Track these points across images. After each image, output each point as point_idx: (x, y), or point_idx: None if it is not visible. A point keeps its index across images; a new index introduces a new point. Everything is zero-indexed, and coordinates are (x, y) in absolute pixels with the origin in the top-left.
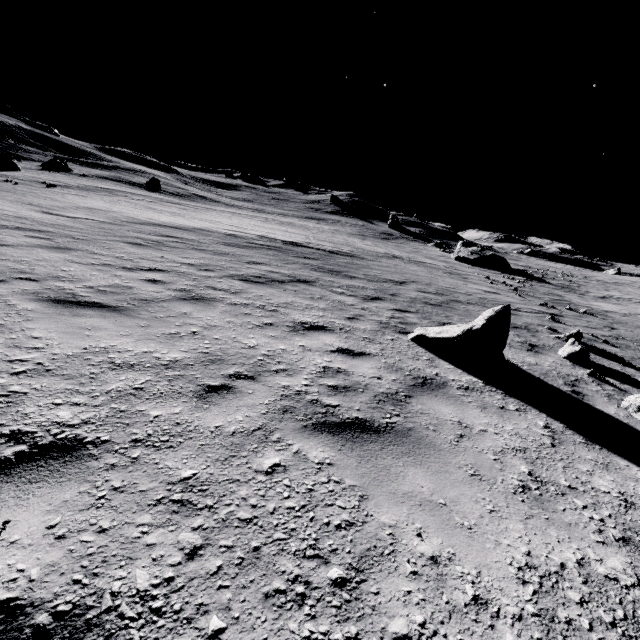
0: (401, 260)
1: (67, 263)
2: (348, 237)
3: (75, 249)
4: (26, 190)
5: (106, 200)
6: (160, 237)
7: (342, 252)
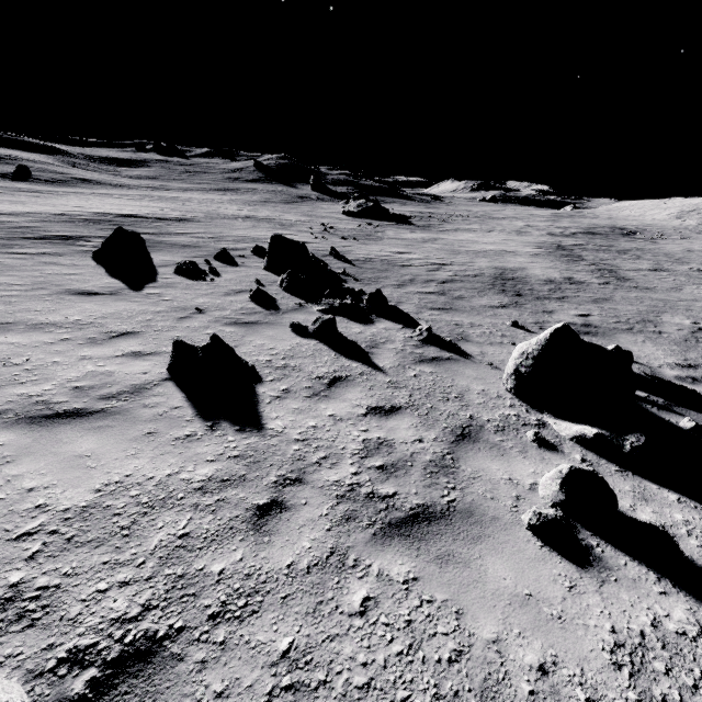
0: (246, 219)
1: None
2: (231, 205)
3: None
4: None
5: None
6: None
7: (178, 218)
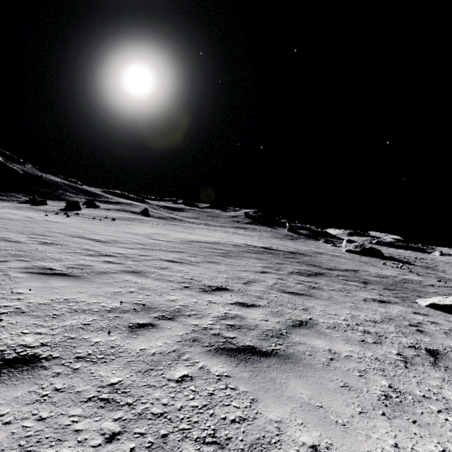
0: (326, 255)
1: (236, 271)
2: (276, 240)
3: (216, 262)
4: (112, 224)
5: (148, 226)
6: (217, 250)
7: (295, 252)
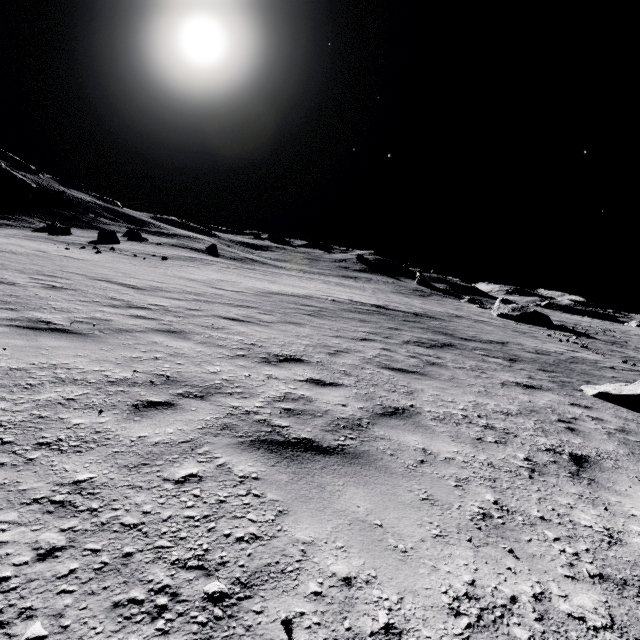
0: (467, 319)
1: (324, 336)
2: (398, 296)
3: (299, 323)
4: (160, 264)
5: (213, 270)
6: (306, 307)
7: (421, 313)
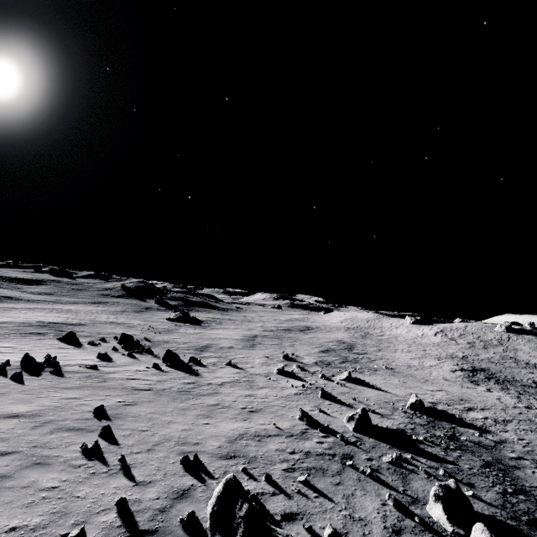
0: (111, 324)
1: None
2: (103, 314)
3: None
4: None
5: None
6: None
7: (78, 324)
